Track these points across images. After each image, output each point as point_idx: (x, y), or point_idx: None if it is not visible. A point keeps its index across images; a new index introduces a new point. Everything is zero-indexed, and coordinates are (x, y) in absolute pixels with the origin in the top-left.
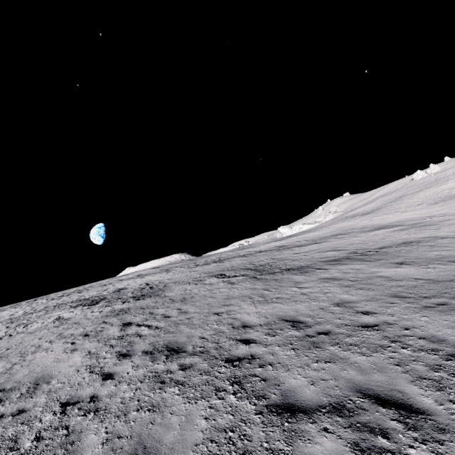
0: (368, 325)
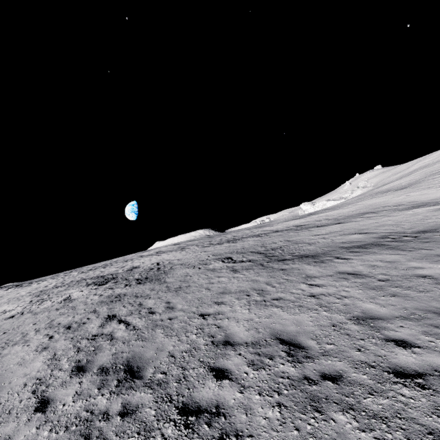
0: (406, 371)
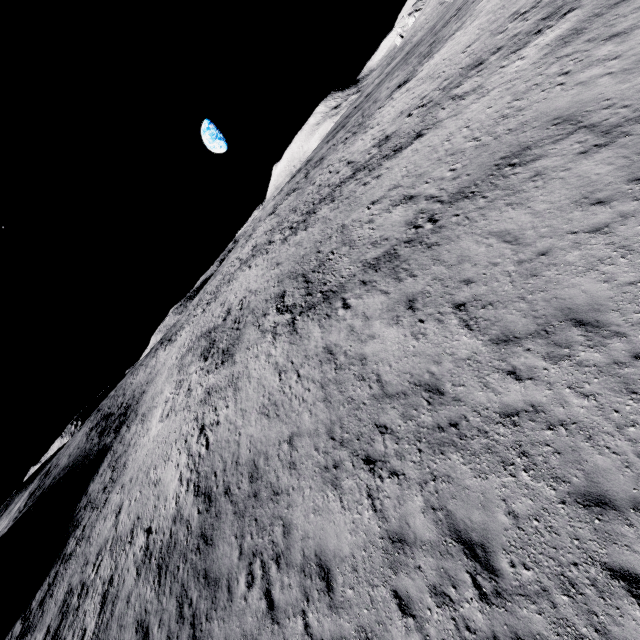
0: (278, 491)
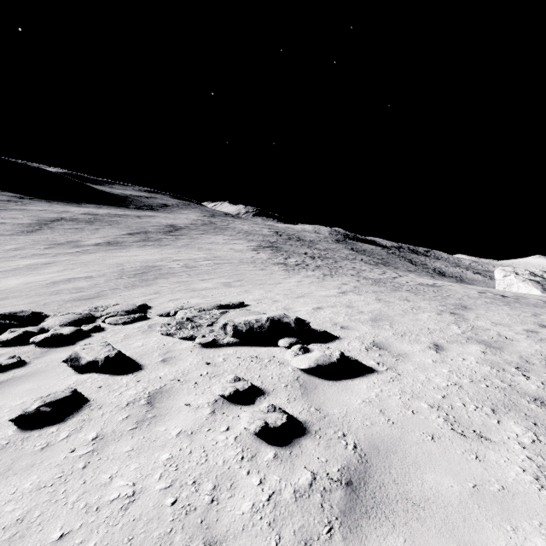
0: None
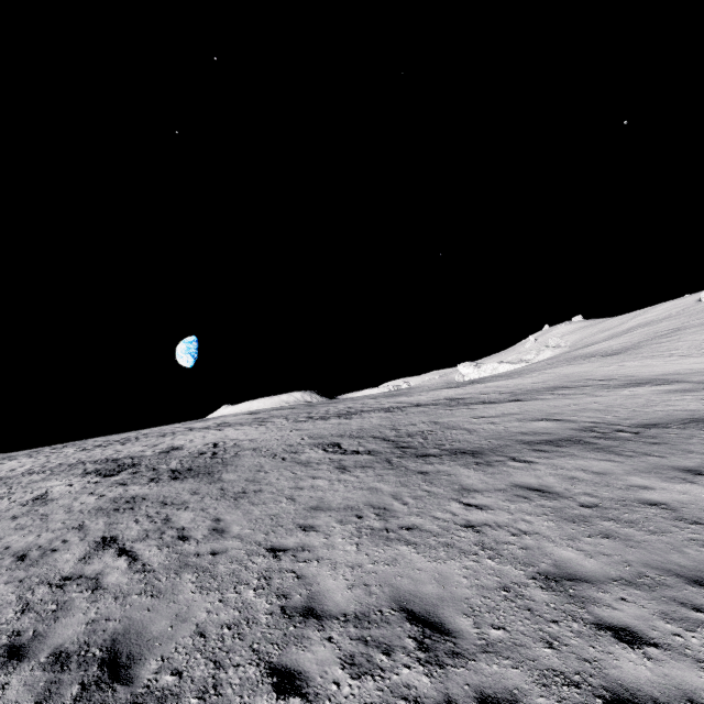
0: (637, 700)
